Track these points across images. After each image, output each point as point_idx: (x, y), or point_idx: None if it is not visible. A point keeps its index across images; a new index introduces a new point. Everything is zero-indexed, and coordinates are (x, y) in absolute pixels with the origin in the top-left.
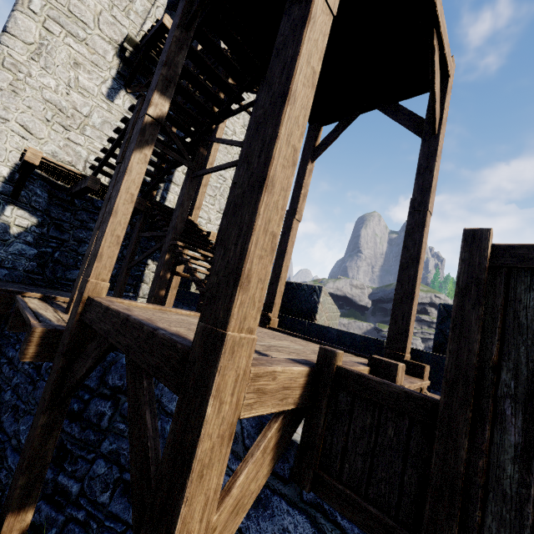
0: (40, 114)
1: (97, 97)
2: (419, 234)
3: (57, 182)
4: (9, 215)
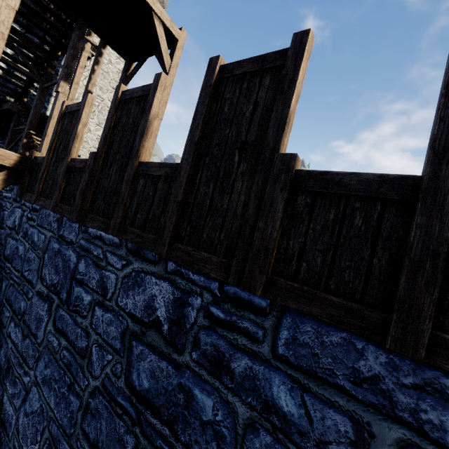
0: None
1: None
2: None
3: None
4: None
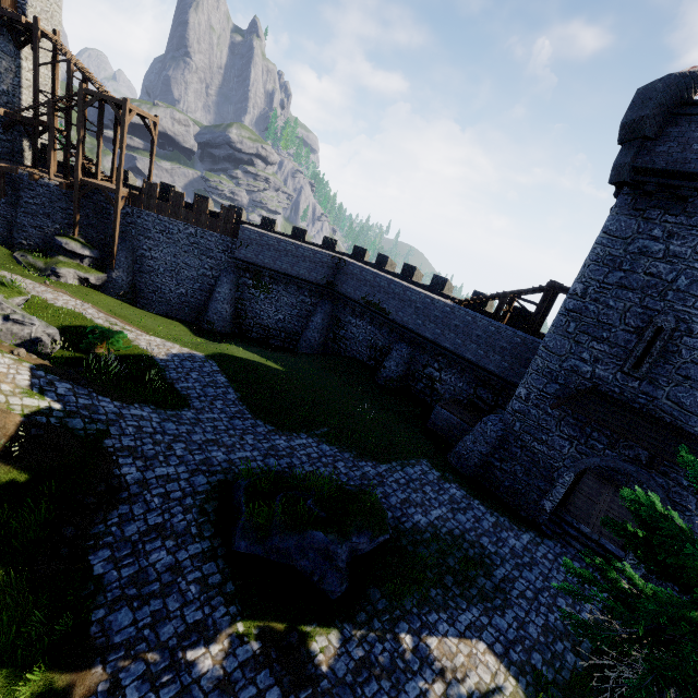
0: None
1: None
2: (152, 166)
3: None
4: None
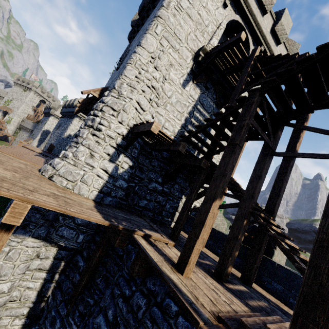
0: (148, 96)
1: (177, 85)
2: None
3: (145, 139)
4: (120, 160)
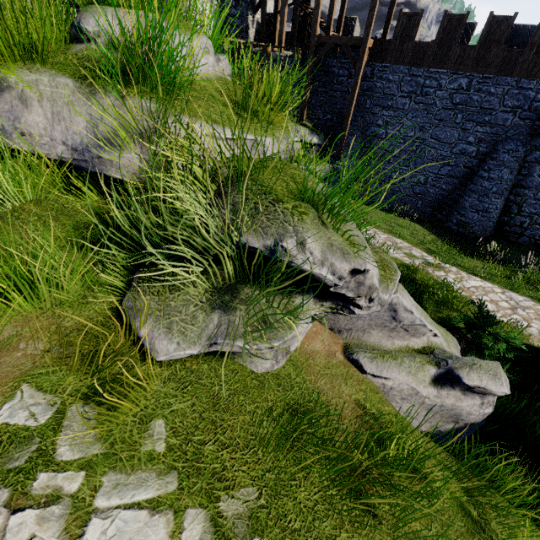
0: None
1: None
2: None
3: None
4: None
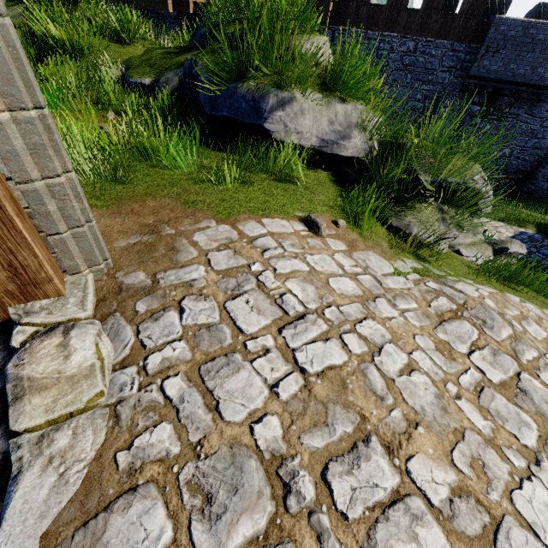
0: None
1: None
2: None
3: None
4: None
